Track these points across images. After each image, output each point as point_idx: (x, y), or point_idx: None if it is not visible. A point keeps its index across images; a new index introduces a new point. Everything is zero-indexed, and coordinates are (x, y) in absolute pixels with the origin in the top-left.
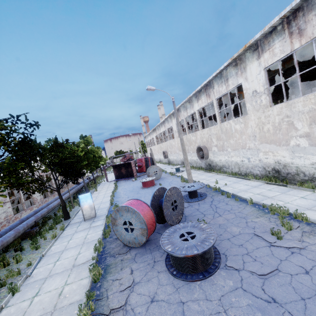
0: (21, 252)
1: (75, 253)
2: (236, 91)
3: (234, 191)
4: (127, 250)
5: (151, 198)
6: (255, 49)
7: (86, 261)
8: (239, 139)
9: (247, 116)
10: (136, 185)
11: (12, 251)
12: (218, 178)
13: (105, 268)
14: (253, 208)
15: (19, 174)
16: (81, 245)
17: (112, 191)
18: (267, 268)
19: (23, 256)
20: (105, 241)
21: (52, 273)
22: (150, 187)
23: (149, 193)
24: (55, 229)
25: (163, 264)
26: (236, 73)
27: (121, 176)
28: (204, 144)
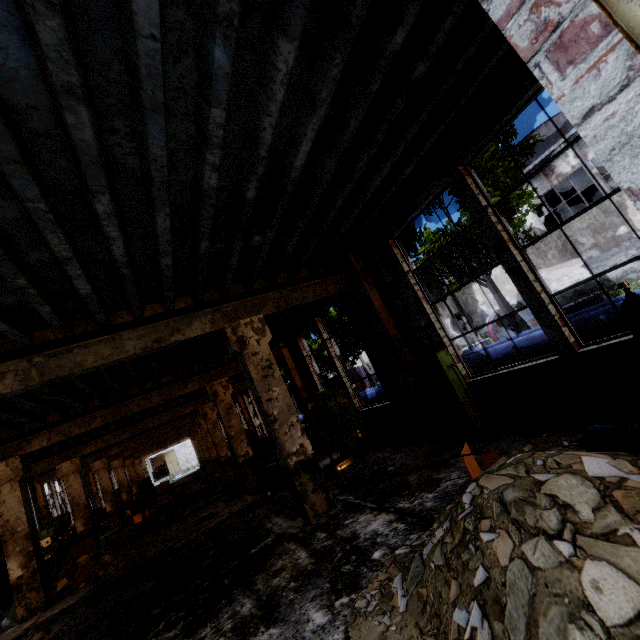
0: None
1: None
2: None
3: None
4: None
5: None
6: None
7: None
8: None
9: None
10: None
11: None
12: None
13: None
14: None
15: None
16: None
17: None
18: None
19: None
20: None
21: None
22: None
23: None
24: None
25: None
26: None
27: None
28: None
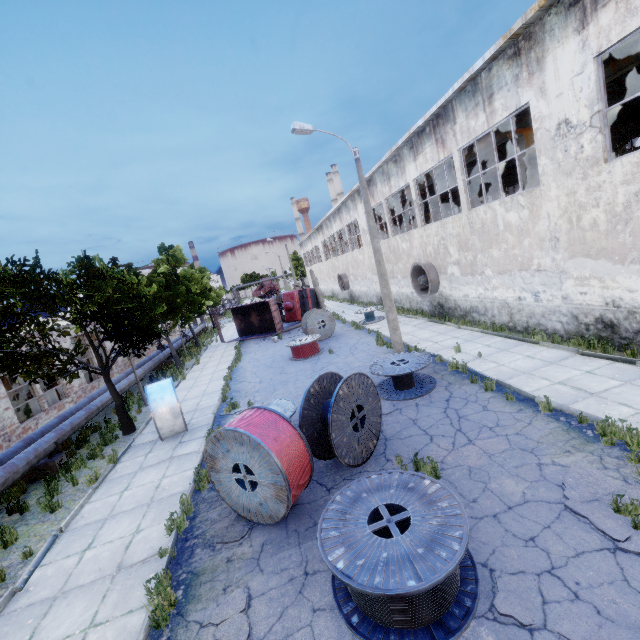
0: (23, 515)
1: (129, 529)
2: (512, 125)
3: (502, 373)
4: (243, 530)
5: (302, 403)
6: (573, 1)
7: (148, 558)
8: (514, 247)
9: (539, 189)
10: (279, 352)
11: (4, 512)
12: (461, 339)
13: (188, 584)
14: (552, 422)
15: (13, 340)
16: (145, 507)
17: (229, 367)
18: (619, 634)
19: (22, 529)
20: (199, 498)
21: (69, 586)
22: (310, 359)
23: (306, 372)
24: (100, 459)
25: (327, 584)
26: (515, 78)
27: (250, 329)
28: (429, 259)
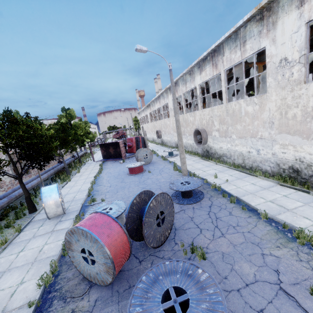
0: None
1: (16, 281)
2: (254, 59)
3: (239, 192)
4: (85, 288)
5: (128, 209)
6: None
7: (23, 305)
8: (249, 125)
9: (266, 95)
10: (122, 169)
11: None
12: (217, 170)
13: None
14: (268, 226)
15: None
16: (30, 265)
17: (94, 176)
18: None
19: None
20: (63, 261)
21: None
22: (138, 175)
23: (135, 182)
24: (11, 228)
25: None
26: (259, 32)
27: (109, 155)
28: (203, 127)
